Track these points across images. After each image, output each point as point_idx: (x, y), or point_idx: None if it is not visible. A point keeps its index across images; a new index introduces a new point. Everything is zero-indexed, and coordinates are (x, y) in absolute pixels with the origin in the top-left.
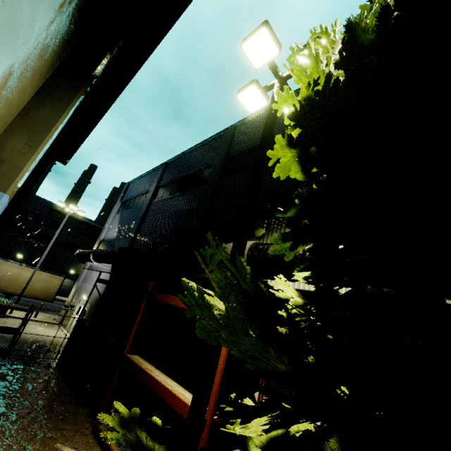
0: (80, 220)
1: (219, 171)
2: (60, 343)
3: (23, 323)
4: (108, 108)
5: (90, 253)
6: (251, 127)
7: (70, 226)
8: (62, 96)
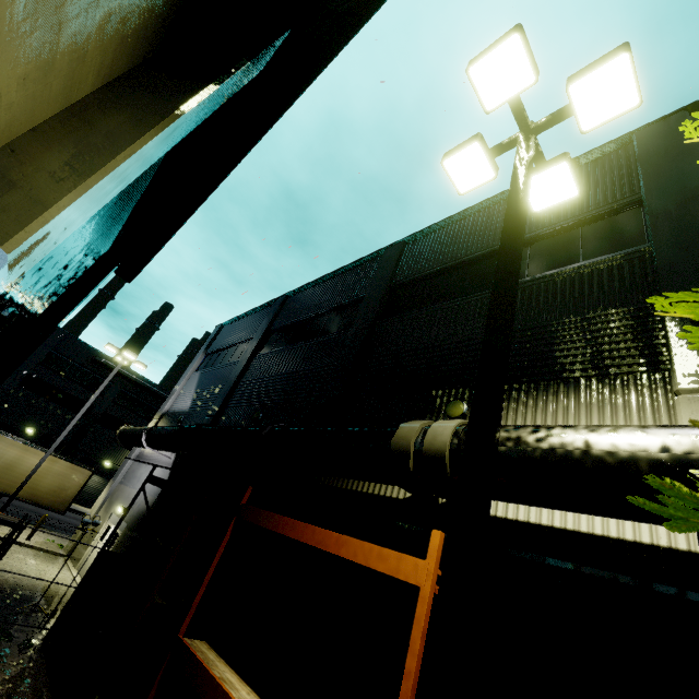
0: (135, 380)
1: (376, 307)
2: (61, 595)
3: (1, 548)
4: (217, 185)
5: (143, 431)
6: (432, 244)
7: (117, 389)
8: (153, 101)
